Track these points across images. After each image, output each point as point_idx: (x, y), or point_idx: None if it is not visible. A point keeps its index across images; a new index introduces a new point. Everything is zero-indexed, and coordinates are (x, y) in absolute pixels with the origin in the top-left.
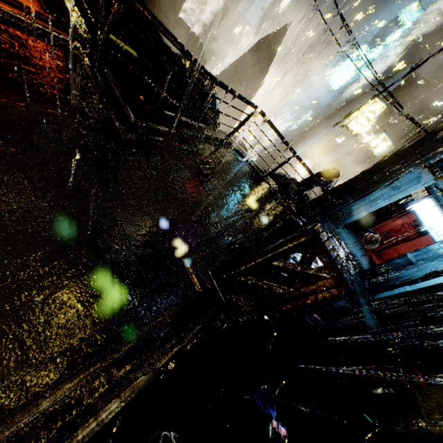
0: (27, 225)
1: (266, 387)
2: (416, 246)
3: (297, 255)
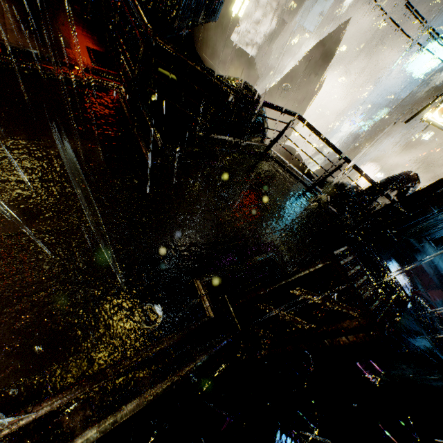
0: (45, 247)
1: (291, 441)
2: None
3: None
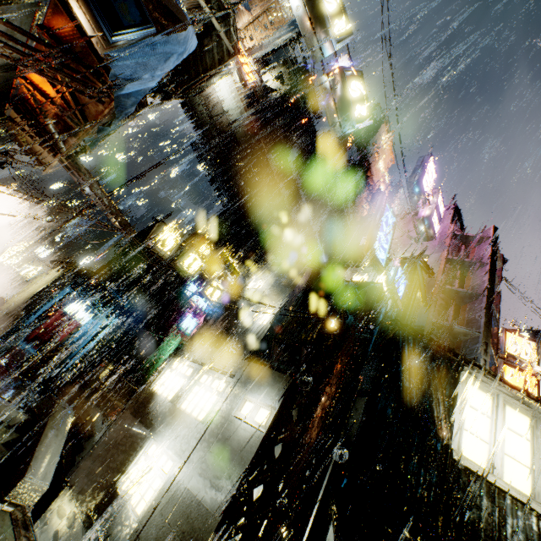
0: None
1: None
2: (71, 330)
3: (21, 362)
